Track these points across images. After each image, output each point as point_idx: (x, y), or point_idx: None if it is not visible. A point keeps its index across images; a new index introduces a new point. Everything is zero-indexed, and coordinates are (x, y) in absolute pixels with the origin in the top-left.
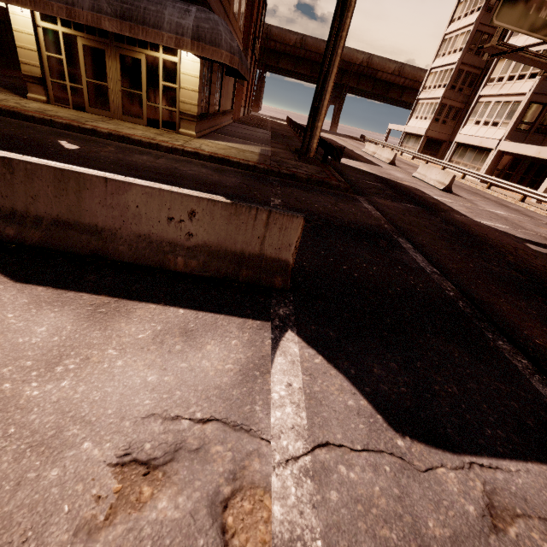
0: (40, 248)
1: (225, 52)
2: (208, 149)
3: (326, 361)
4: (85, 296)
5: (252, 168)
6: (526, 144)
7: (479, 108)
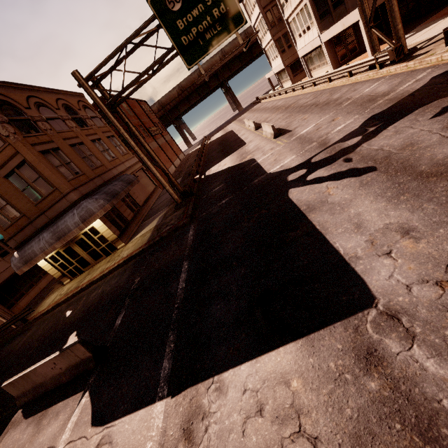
0: (35, 398)
1: (98, 212)
2: (126, 254)
3: (90, 401)
4: (39, 414)
5: (143, 251)
6: (337, 21)
7: (293, 26)
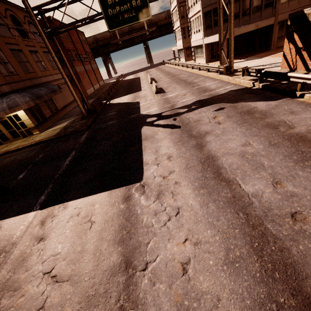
0: None
1: (23, 105)
2: (38, 139)
3: None
4: None
5: (51, 140)
6: (214, 34)
7: (192, 24)
